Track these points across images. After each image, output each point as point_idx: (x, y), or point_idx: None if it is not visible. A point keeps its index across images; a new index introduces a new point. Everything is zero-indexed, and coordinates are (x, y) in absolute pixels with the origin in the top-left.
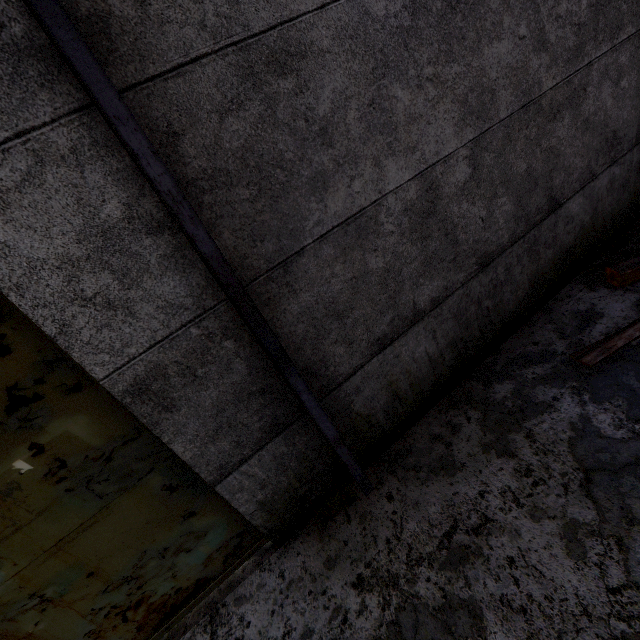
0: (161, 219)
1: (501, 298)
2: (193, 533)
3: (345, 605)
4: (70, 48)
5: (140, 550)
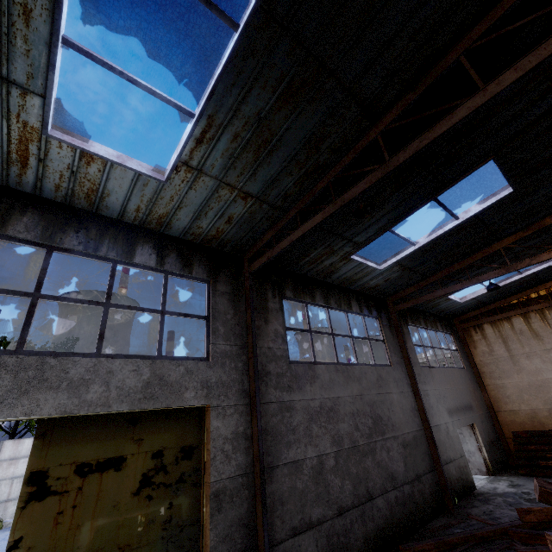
0: (249, 436)
1: (349, 540)
2: None
3: None
4: (257, 396)
5: None
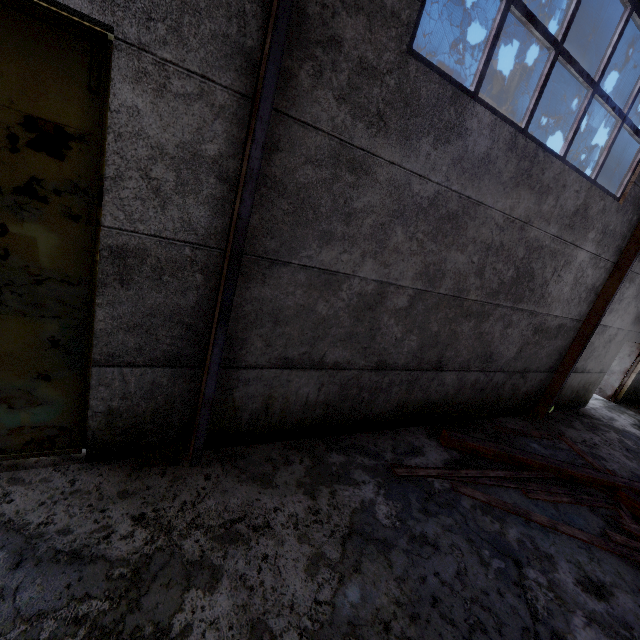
0: (231, 177)
1: (375, 399)
2: (31, 395)
3: (115, 527)
4: (270, 75)
5: None
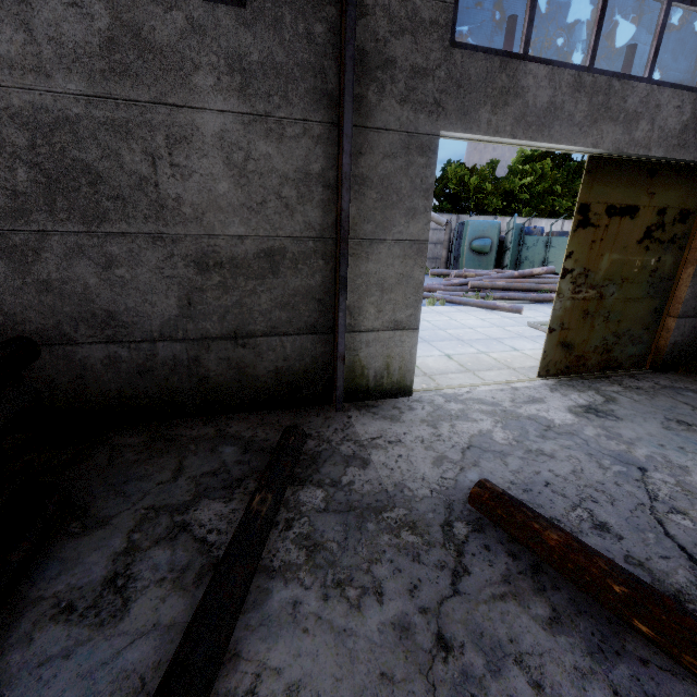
0: None
1: None
2: (640, 338)
3: None
4: None
5: (630, 327)
